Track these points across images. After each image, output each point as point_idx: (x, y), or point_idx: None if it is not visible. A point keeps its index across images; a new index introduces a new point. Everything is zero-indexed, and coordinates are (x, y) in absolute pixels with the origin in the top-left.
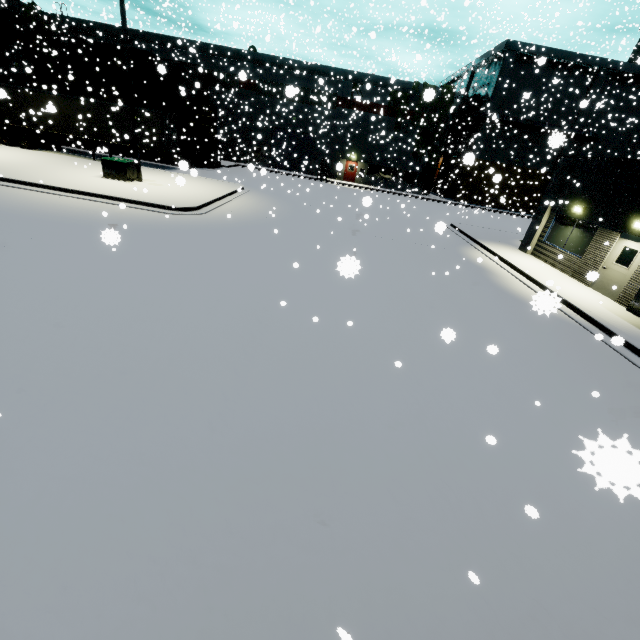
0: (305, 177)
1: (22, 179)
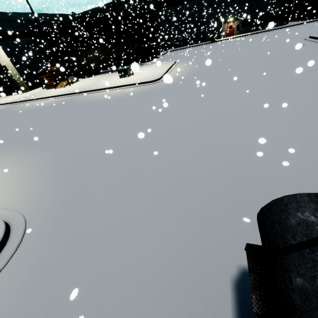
0: (203, 44)
1: (96, 88)
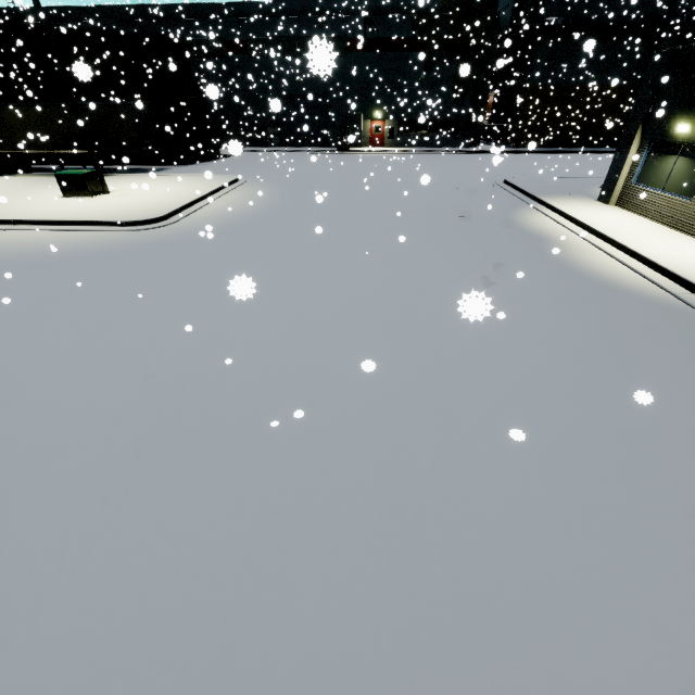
0: (323, 151)
1: None
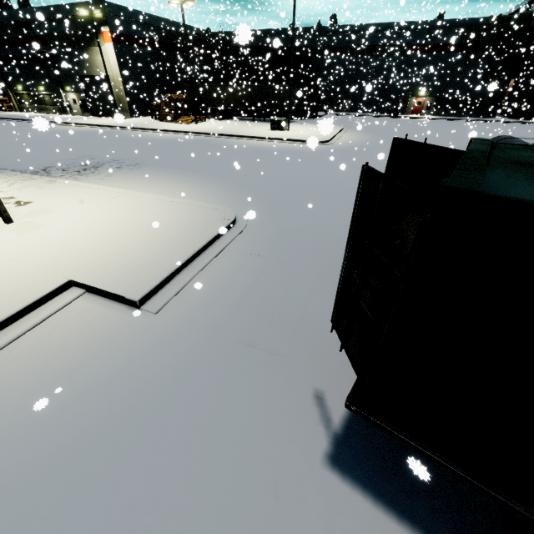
0: (379, 116)
1: (243, 135)
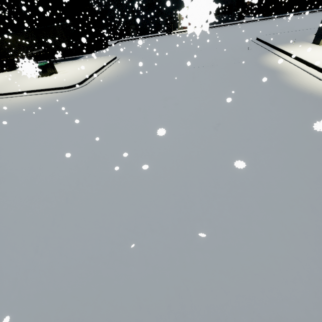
0: (158, 35)
1: None
